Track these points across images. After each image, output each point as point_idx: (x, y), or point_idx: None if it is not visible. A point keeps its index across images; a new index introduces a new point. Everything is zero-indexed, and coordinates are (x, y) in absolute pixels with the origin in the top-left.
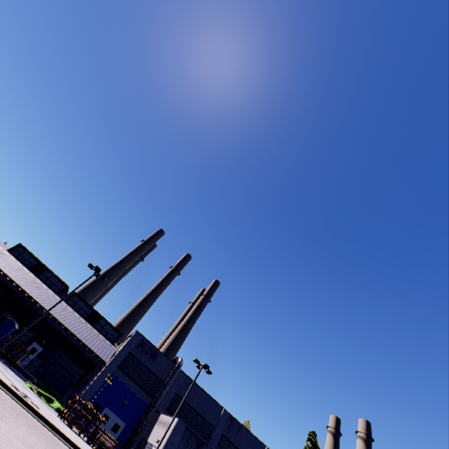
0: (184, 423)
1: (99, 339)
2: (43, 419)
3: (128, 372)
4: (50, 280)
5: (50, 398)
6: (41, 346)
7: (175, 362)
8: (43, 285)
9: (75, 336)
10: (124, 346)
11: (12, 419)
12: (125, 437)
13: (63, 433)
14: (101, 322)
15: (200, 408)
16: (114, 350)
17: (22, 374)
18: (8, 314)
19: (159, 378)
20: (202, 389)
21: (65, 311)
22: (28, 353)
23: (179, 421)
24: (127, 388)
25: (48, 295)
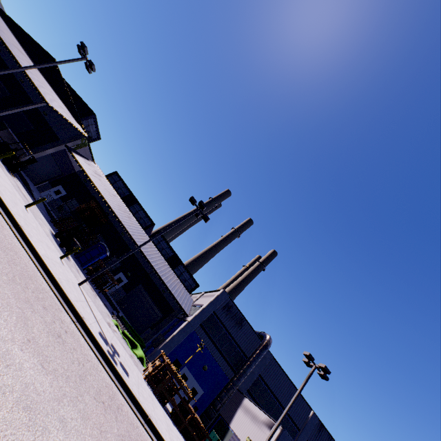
0: (291, 438)
1: (179, 286)
2: (134, 400)
3: (211, 335)
4: (138, 213)
5: (134, 343)
6: (126, 278)
7: (260, 337)
8: (133, 217)
9: (160, 278)
10: (209, 304)
11: None
12: (201, 406)
13: (158, 430)
14: (180, 268)
15: (285, 401)
16: (192, 301)
17: (108, 303)
18: (101, 238)
19: (243, 351)
20: (289, 379)
21: (151, 249)
22: (115, 283)
23: (284, 433)
24: (208, 352)
25: (137, 227)
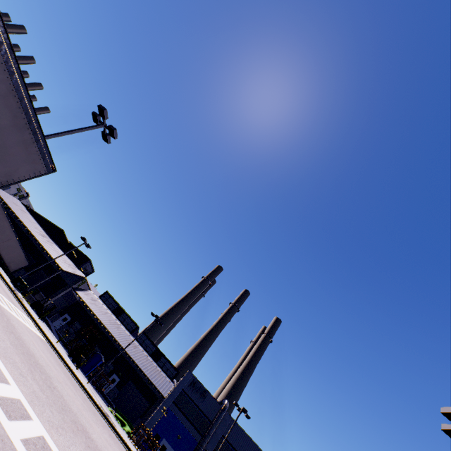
0: None
1: (160, 375)
2: (118, 434)
3: (182, 408)
4: (126, 321)
5: (123, 422)
6: (119, 378)
7: (222, 404)
8: (121, 326)
9: (142, 371)
10: (178, 384)
11: (101, 427)
12: None
13: (130, 447)
14: (162, 359)
15: None
16: (172, 386)
17: (105, 400)
18: (97, 349)
19: (208, 418)
20: (247, 434)
21: (136, 349)
22: (110, 382)
23: None
24: (180, 423)
25: (124, 334)
